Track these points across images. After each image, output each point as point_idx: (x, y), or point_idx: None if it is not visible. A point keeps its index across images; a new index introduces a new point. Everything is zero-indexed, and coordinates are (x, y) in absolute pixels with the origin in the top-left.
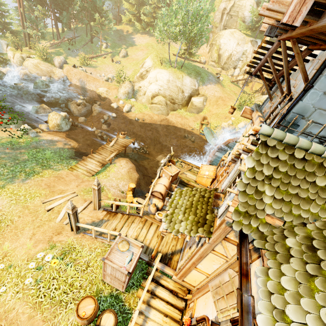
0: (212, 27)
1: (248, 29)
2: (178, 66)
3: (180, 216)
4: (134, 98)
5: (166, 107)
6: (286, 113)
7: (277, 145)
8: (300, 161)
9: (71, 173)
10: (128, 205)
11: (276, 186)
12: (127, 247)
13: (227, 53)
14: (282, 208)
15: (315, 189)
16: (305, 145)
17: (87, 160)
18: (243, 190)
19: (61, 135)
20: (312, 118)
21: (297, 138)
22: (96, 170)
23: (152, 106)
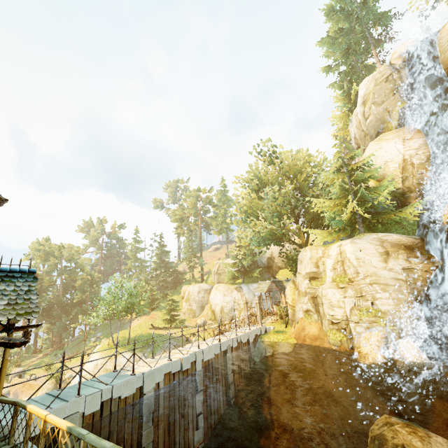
0: (212, 287)
1: (231, 279)
2: (126, 343)
3: None
4: None
5: None
6: None
7: None
8: None
9: None
10: None
11: None
12: None
13: (218, 307)
14: None
15: None
16: None
17: None
18: None
19: None
20: None
21: None
22: None
23: None
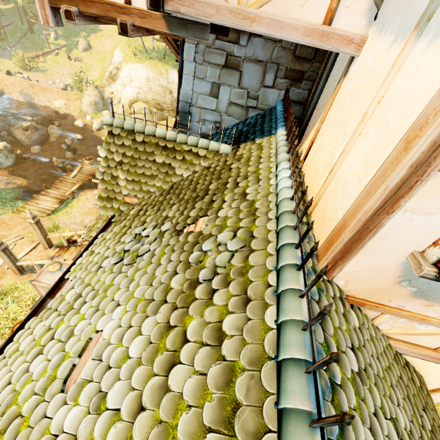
0: None
1: None
2: (160, 57)
3: (99, 224)
4: (107, 110)
5: (151, 117)
6: (178, 103)
7: (121, 133)
8: (141, 144)
9: (17, 216)
10: (74, 234)
11: (127, 169)
12: (58, 268)
13: None
14: (135, 187)
15: (156, 166)
16: (140, 129)
17: (39, 198)
18: (102, 178)
19: (1, 173)
20: (199, 104)
21: (134, 123)
22: (52, 209)
23: (131, 118)
